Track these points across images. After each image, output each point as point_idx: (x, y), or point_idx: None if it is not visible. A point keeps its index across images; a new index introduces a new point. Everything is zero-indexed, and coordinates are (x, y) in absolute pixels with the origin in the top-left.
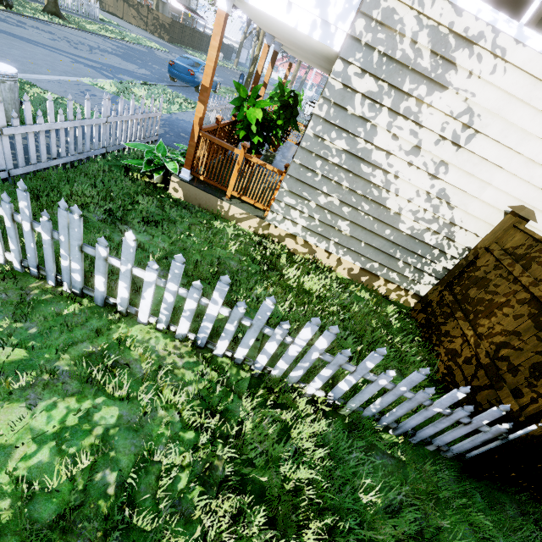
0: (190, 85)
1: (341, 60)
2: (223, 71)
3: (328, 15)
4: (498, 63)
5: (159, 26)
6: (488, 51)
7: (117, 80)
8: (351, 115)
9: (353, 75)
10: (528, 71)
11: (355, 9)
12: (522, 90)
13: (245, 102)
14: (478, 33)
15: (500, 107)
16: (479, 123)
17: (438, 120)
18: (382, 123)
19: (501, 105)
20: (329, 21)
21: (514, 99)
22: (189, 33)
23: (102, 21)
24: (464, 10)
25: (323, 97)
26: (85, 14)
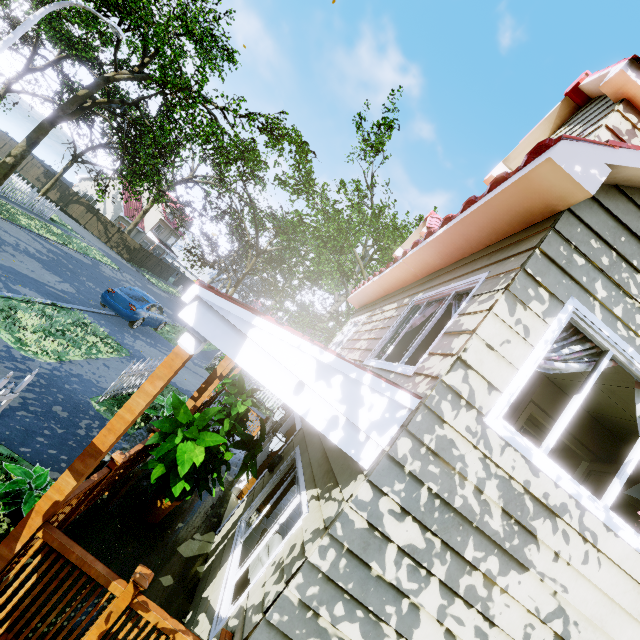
0: (124, 319)
1: (370, 484)
2: (177, 303)
3: (358, 417)
4: (589, 548)
5: (123, 245)
6: (574, 529)
7: (4, 293)
8: (376, 577)
9: (387, 512)
10: (628, 571)
11: (398, 423)
12: (625, 595)
13: (180, 430)
14: (561, 503)
15: (602, 616)
16: (578, 635)
17: (518, 618)
18: (429, 604)
19: (603, 612)
20: (359, 425)
21: (617, 606)
22: (154, 261)
23: (53, 221)
24: (540, 470)
25: (330, 534)
26: (33, 209)
